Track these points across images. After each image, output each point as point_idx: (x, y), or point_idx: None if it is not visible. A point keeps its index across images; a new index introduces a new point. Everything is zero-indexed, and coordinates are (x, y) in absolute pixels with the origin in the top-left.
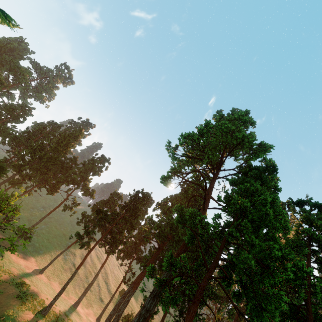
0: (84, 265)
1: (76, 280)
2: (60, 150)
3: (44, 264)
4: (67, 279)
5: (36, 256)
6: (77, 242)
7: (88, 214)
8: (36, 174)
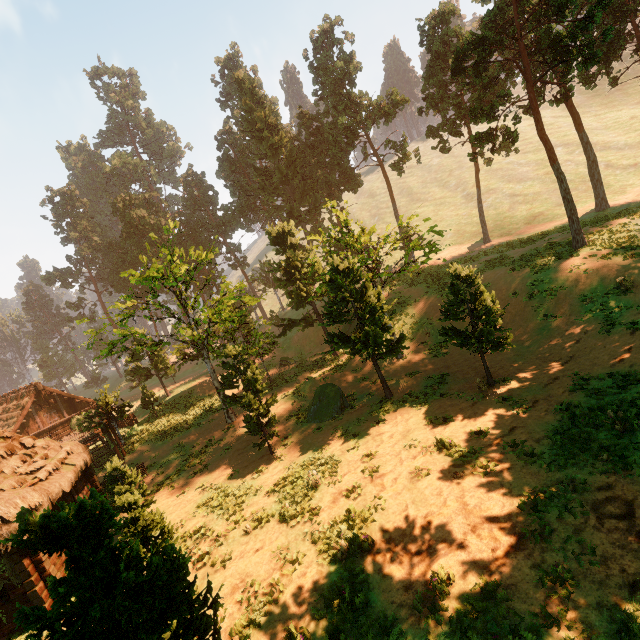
0: (526, 180)
1: (546, 199)
2: (276, 141)
3: (475, 236)
4: (532, 212)
5: (453, 242)
6: (491, 150)
7: (437, 125)
8: (312, 200)
